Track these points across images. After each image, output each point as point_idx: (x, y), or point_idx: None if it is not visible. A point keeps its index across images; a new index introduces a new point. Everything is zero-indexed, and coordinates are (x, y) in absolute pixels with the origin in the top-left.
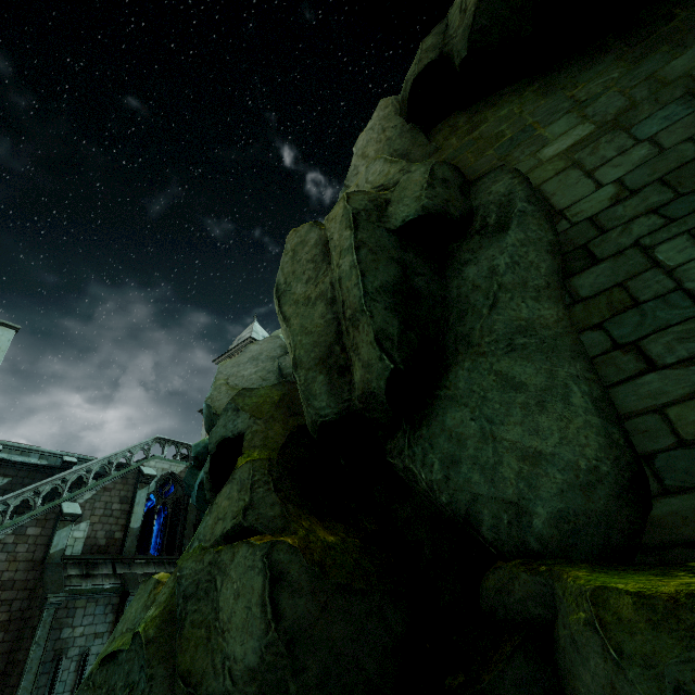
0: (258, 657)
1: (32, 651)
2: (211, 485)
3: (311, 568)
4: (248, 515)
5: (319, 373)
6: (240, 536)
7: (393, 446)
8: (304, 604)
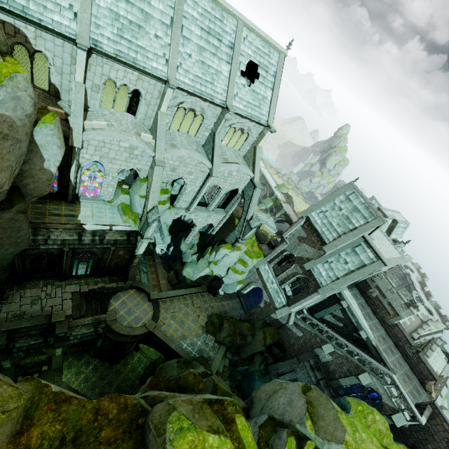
0: None
1: (288, 360)
2: None
3: None
4: None
5: None
6: None
7: None
8: None
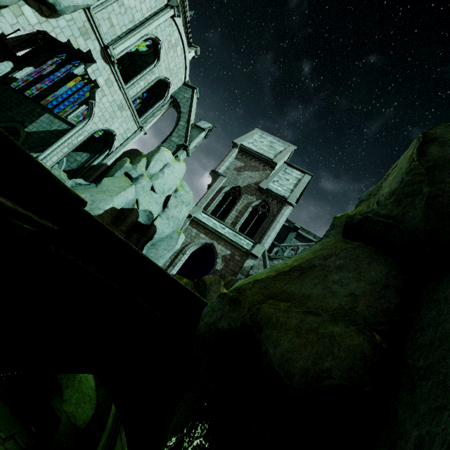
0: (399, 182)
1: None
2: None
3: None
4: None
5: None
6: None
7: None
8: None
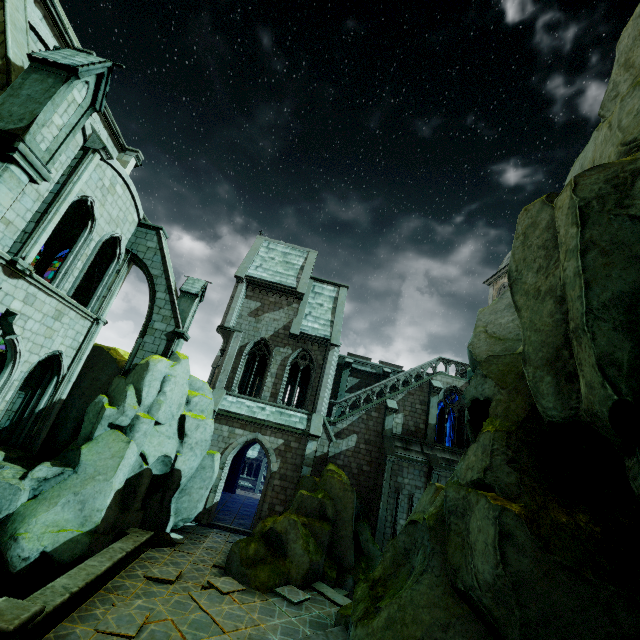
0: (492, 579)
1: (383, 483)
2: (470, 429)
3: (534, 540)
4: (488, 474)
5: (546, 373)
6: (483, 488)
7: (629, 467)
8: (527, 563)
